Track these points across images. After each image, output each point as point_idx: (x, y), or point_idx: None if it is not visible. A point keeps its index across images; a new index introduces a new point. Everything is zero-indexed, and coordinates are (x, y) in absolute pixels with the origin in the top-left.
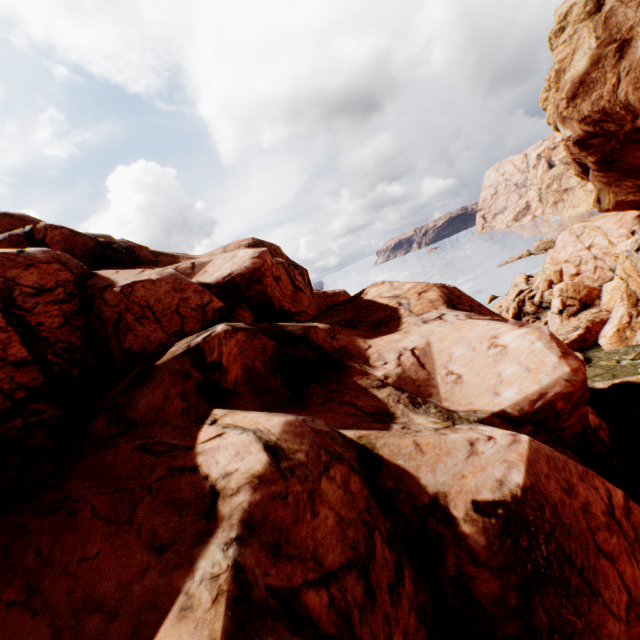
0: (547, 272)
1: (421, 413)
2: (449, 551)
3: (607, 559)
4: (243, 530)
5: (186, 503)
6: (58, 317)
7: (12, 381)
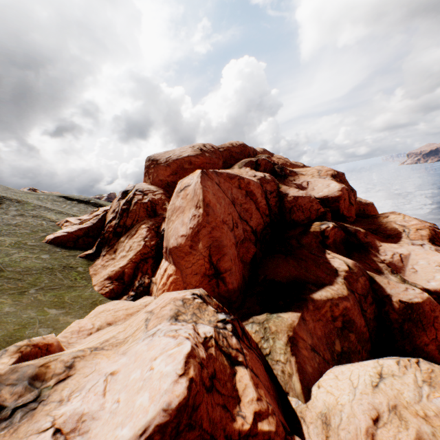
0: None
1: (393, 276)
2: (387, 306)
3: (434, 328)
4: (343, 278)
5: (330, 269)
6: (274, 202)
7: (265, 220)
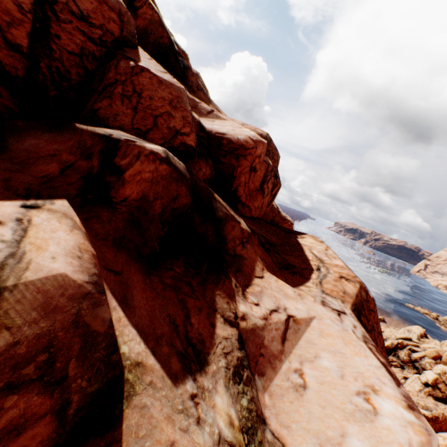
0: (444, 347)
1: (231, 392)
2: None
3: None
4: None
5: None
6: (76, 45)
7: None
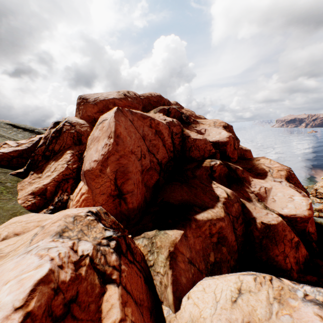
0: None
1: (259, 203)
2: (252, 225)
3: (283, 244)
4: (223, 203)
5: (213, 196)
6: (178, 142)
7: (170, 155)
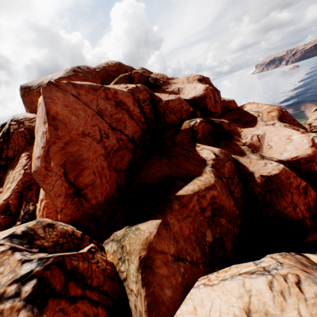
0: None
1: (254, 155)
2: (251, 182)
3: (290, 193)
4: (211, 166)
5: (199, 160)
6: (148, 110)
7: (142, 127)
